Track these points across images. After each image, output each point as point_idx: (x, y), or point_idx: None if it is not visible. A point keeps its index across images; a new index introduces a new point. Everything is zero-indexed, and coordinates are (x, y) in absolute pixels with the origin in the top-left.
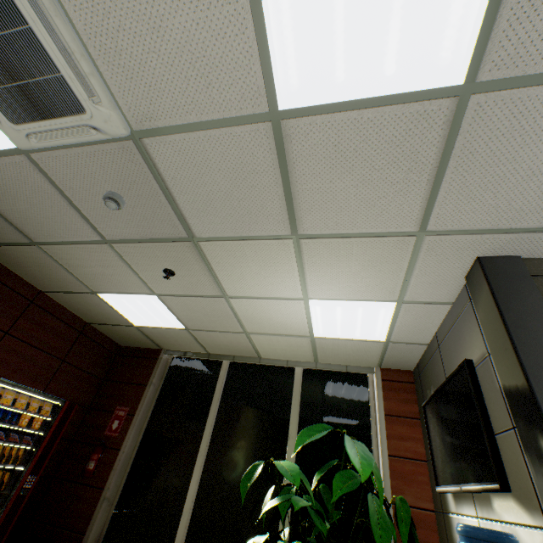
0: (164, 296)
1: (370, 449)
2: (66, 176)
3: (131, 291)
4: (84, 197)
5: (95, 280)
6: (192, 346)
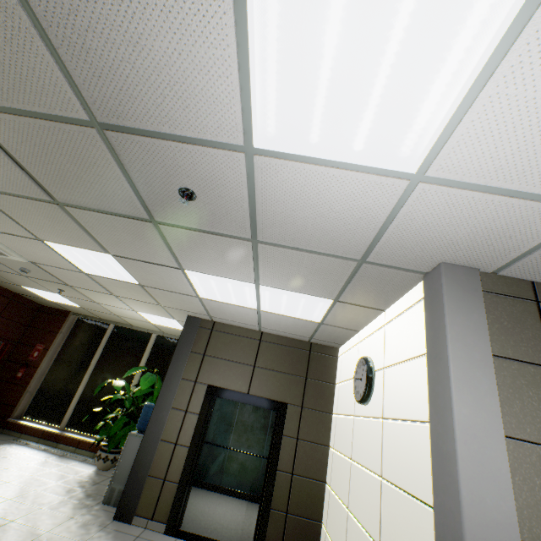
0: (63, 295)
1: None
2: (1, 259)
3: (42, 290)
4: (10, 265)
5: (19, 282)
6: (89, 314)
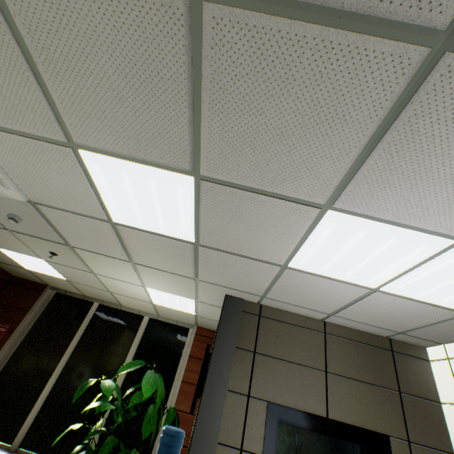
0: (50, 262)
1: (174, 375)
2: None
3: (24, 253)
4: None
5: None
6: (72, 289)
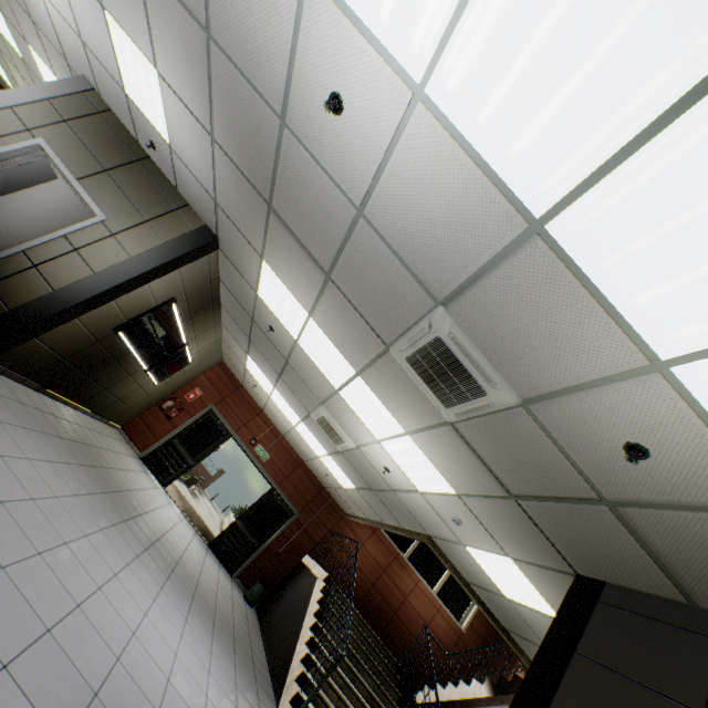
0: None
1: None
2: None
3: None
4: None
5: None
6: None
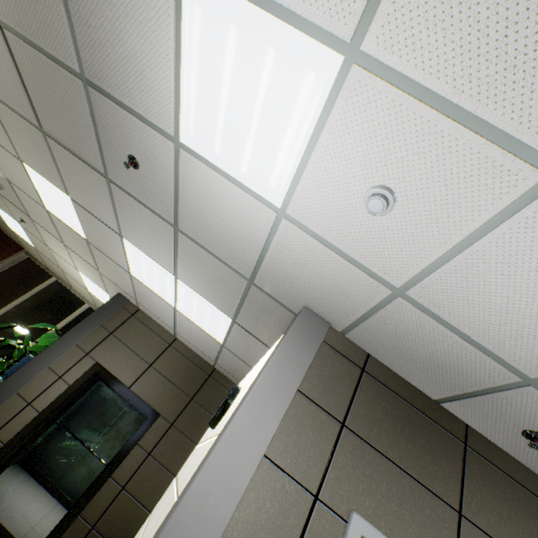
0: (23, 227)
1: None
2: None
3: (8, 214)
4: None
5: None
6: (39, 258)
